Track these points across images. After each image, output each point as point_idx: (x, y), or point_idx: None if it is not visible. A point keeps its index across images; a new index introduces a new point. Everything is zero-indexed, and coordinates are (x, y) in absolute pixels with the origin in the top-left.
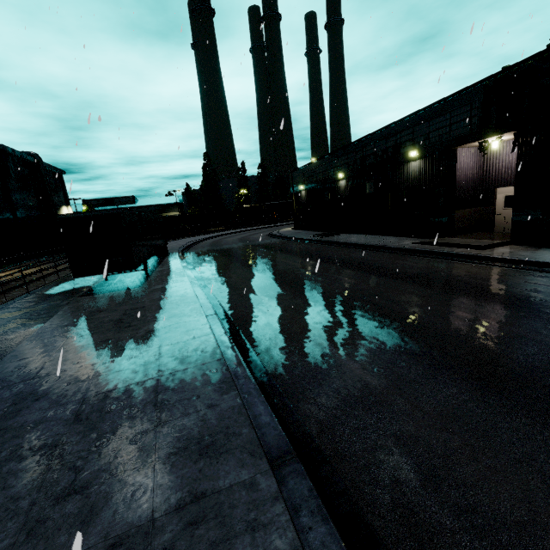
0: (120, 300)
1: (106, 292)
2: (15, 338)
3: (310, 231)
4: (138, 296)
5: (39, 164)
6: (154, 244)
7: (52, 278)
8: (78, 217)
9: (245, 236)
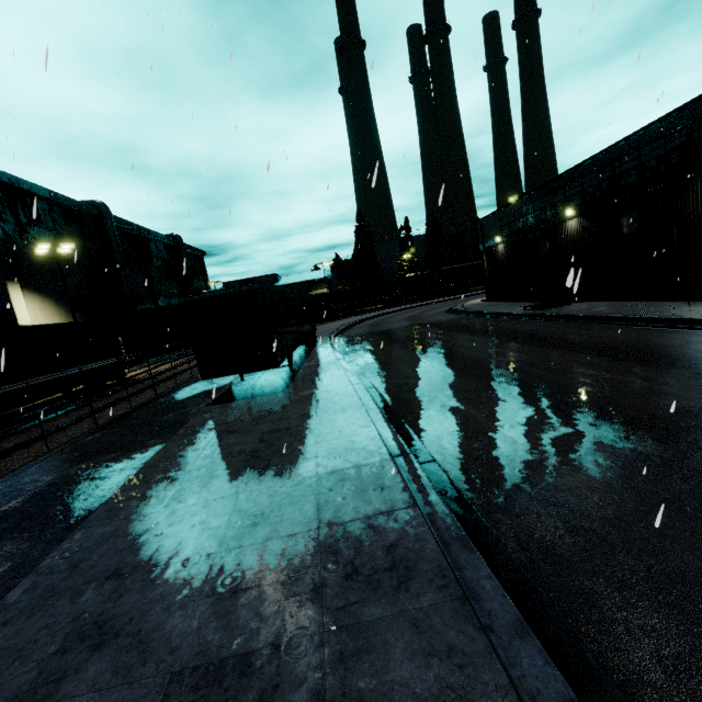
0: (257, 413)
1: (240, 399)
2: (125, 467)
3: (514, 302)
4: (281, 408)
5: (180, 246)
6: (300, 330)
7: (185, 377)
8: (207, 298)
9: (414, 315)
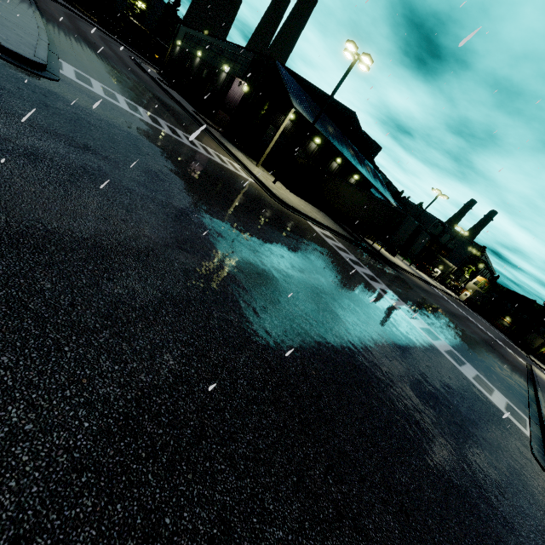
0: None
1: None
2: None
3: (164, 81)
4: None
5: None
6: None
7: None
8: None
9: (109, 40)
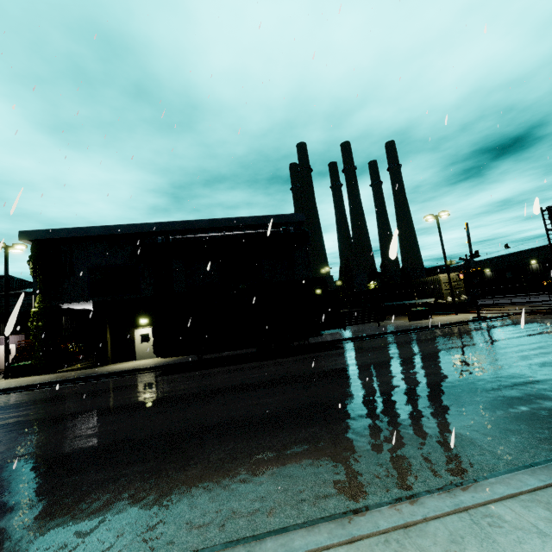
0: None
1: None
2: None
3: None
4: None
5: None
6: None
7: None
8: None
9: None
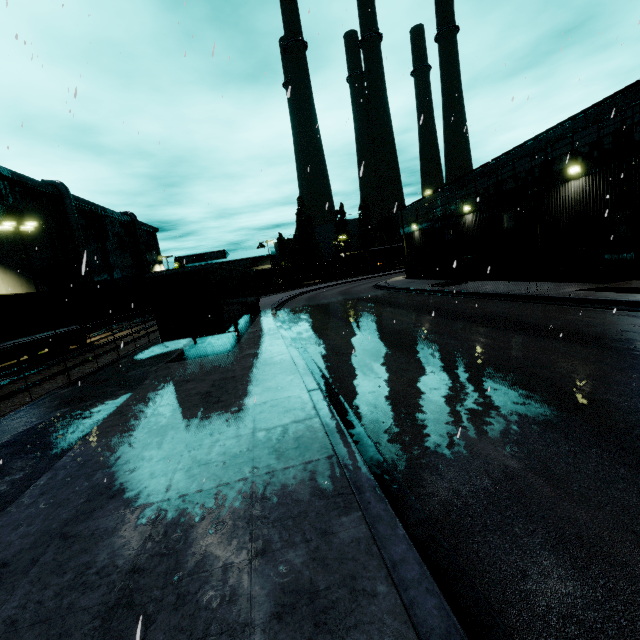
0: (209, 367)
1: (194, 358)
2: (101, 409)
3: (427, 280)
4: (229, 363)
5: (134, 223)
6: (245, 302)
7: (143, 341)
8: (167, 275)
9: (346, 289)
